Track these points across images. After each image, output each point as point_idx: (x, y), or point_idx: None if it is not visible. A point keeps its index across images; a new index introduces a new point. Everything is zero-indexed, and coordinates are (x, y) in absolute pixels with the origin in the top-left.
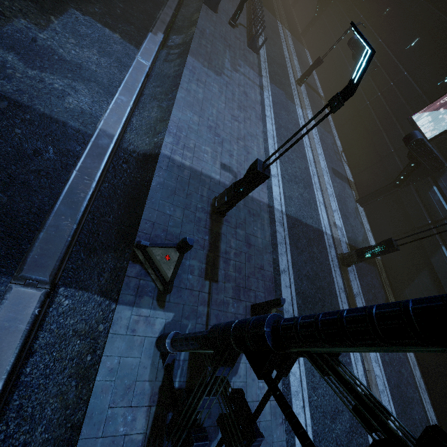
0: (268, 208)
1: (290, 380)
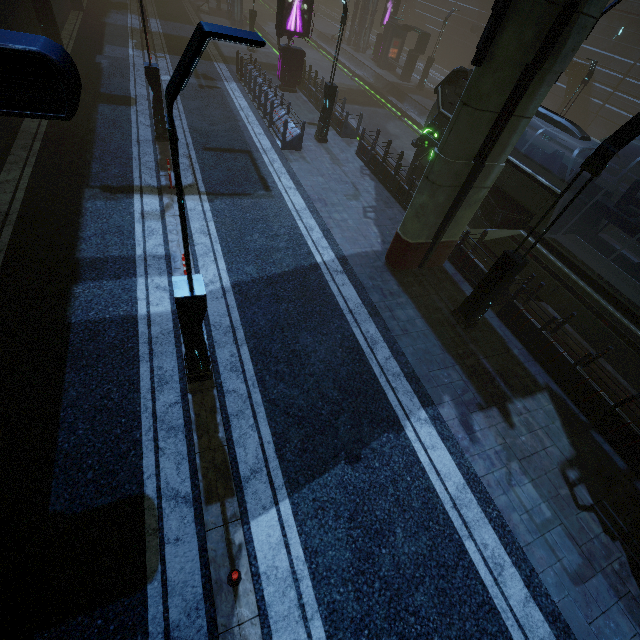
0: None
1: None
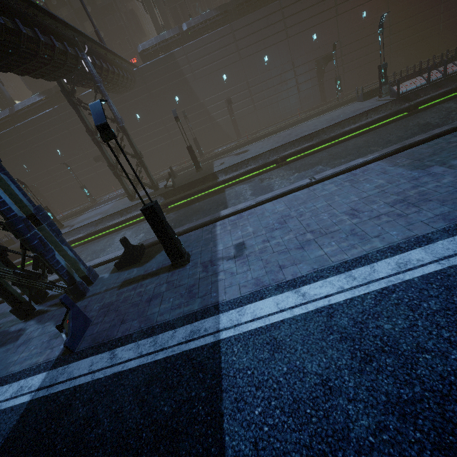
0: (212, 305)
1: (7, 384)
